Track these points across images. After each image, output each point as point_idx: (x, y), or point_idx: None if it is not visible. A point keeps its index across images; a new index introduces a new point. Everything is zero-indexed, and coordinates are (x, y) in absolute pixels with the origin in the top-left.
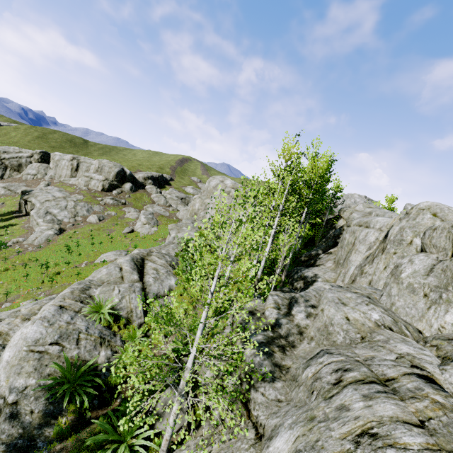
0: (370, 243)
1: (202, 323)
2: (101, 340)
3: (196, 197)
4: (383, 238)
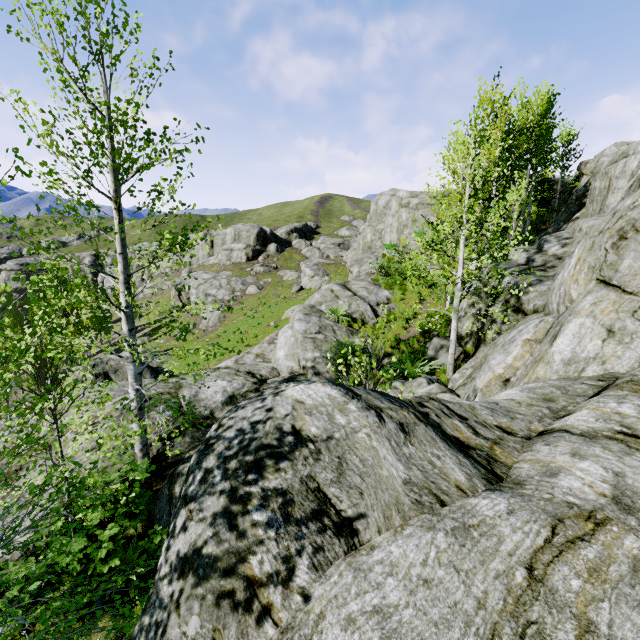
0: (632, 172)
1: (462, 245)
2: (350, 332)
3: (365, 227)
4: None
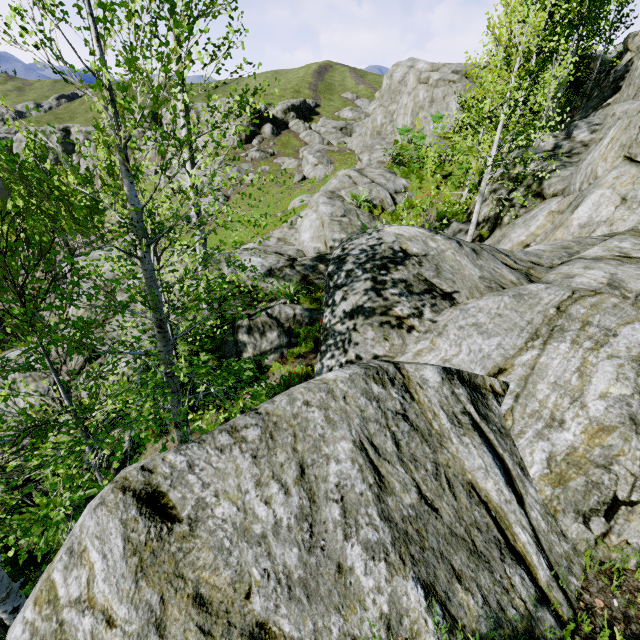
0: None
1: (500, 125)
2: (372, 217)
3: (375, 107)
4: None
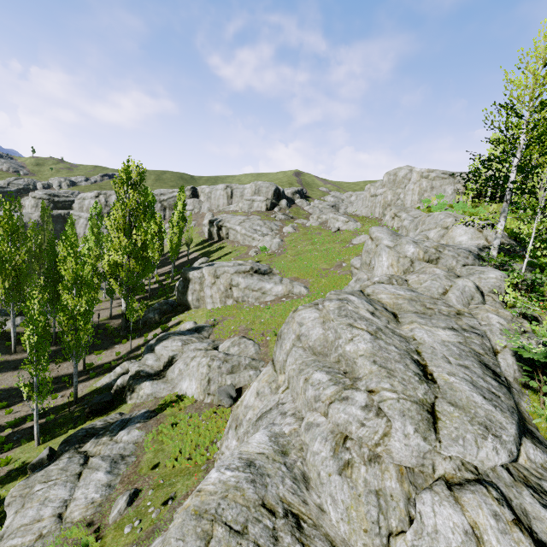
0: None
1: None
2: None
3: (386, 190)
4: None
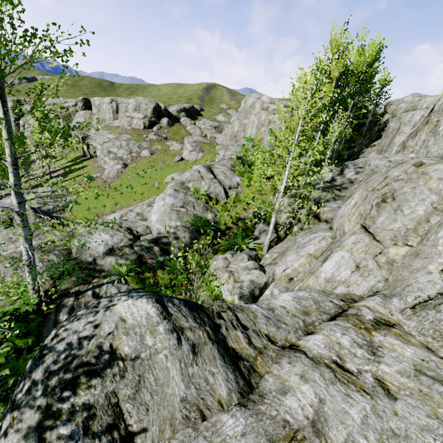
0: (415, 123)
1: (289, 166)
2: (206, 208)
3: (234, 120)
4: (428, 113)
